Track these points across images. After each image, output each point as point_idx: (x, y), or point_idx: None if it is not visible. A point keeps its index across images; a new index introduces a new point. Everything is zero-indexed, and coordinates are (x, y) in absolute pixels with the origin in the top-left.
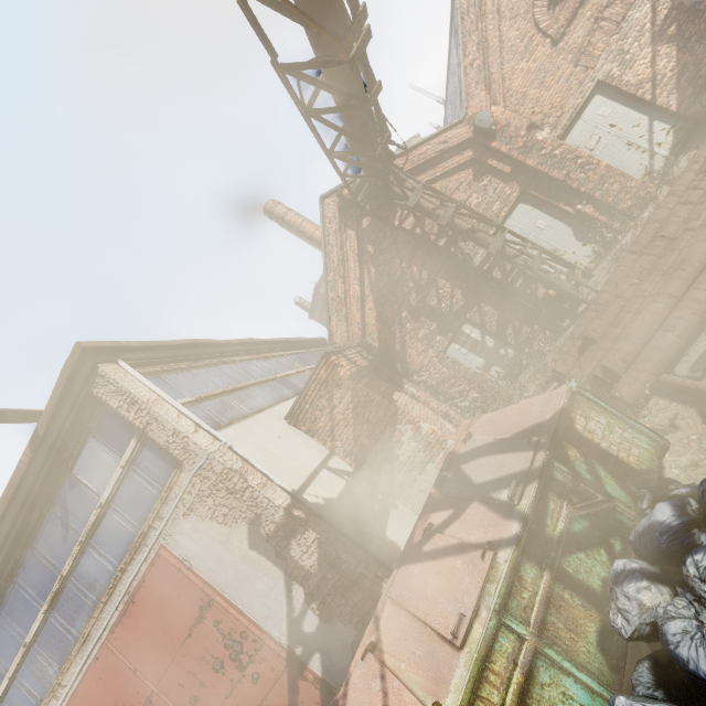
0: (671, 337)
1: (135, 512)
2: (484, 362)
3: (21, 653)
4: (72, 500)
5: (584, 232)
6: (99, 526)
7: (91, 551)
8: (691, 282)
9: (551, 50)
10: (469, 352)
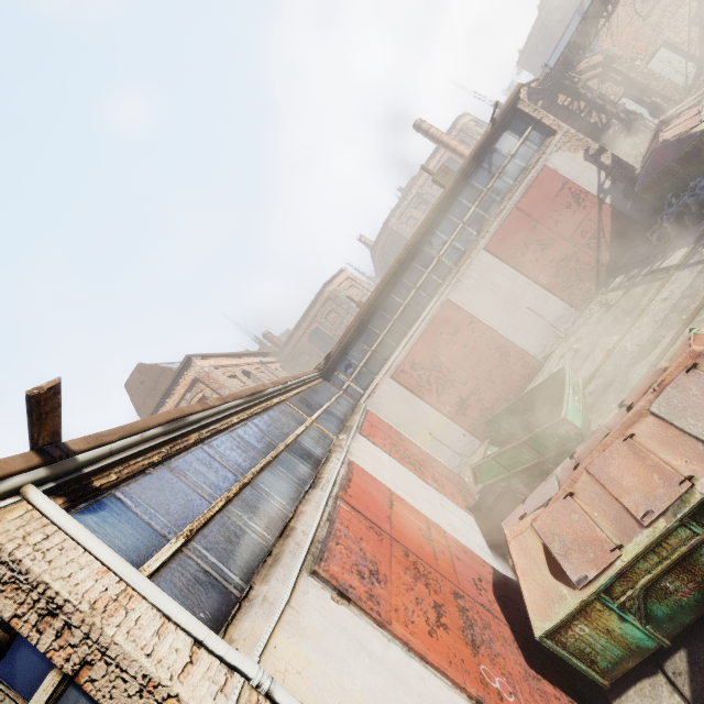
0: None
1: (527, 158)
2: None
3: (460, 227)
4: (495, 156)
5: (654, 113)
6: (508, 166)
7: (502, 177)
8: None
9: (641, 23)
10: None
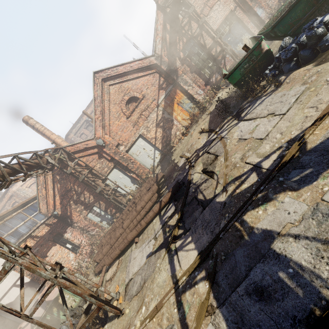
0: (107, 257)
1: None
2: (101, 219)
3: None
4: None
5: (134, 181)
6: None
7: None
8: (115, 242)
9: (126, 119)
10: (95, 216)
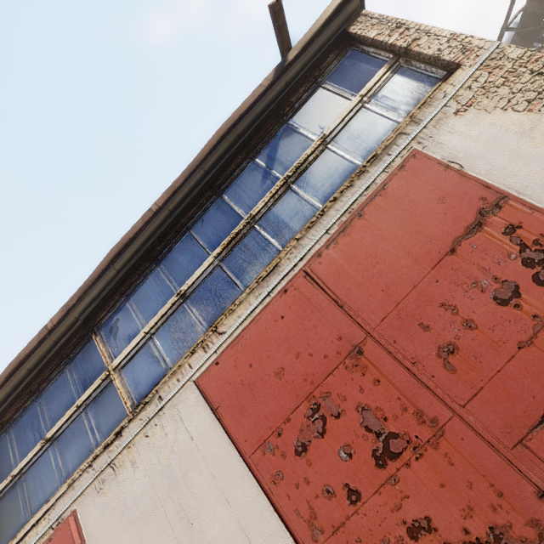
0: None
1: (366, 139)
2: None
3: (170, 303)
4: (285, 140)
5: None
6: (313, 160)
7: (294, 186)
8: None
9: None
10: None
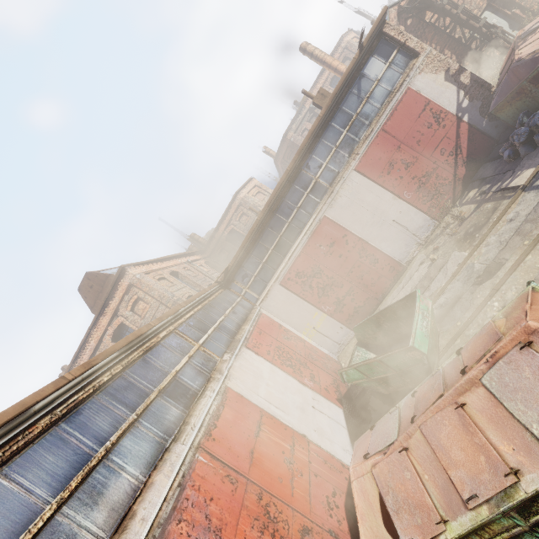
0: None
1: (392, 81)
2: None
3: (333, 151)
4: (363, 81)
5: (513, 25)
6: (375, 90)
7: (370, 101)
8: None
9: None
10: None
